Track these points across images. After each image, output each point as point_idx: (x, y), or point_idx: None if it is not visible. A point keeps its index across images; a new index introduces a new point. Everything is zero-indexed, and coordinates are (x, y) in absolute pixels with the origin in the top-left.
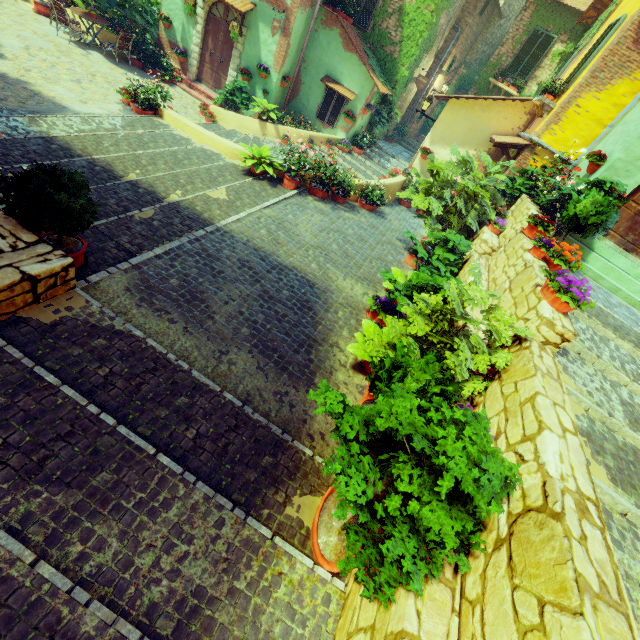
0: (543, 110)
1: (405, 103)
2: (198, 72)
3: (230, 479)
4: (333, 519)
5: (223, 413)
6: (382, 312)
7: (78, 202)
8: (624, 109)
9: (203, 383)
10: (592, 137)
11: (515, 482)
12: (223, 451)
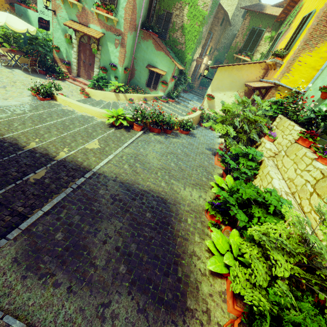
0: (275, 66)
1: (190, 72)
2: (77, 72)
3: None
4: None
5: None
6: (218, 213)
7: None
8: None
9: None
10: (311, 77)
11: None
12: None
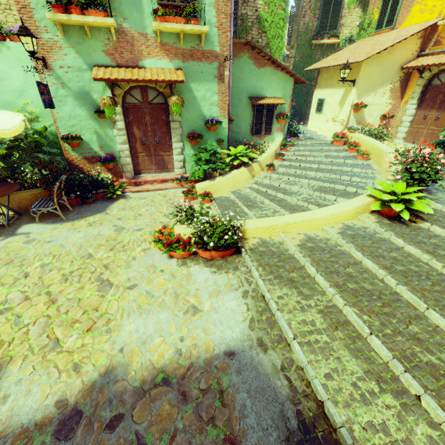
0: None
1: None
2: (132, 166)
3: None
4: None
5: None
6: None
7: None
8: None
9: None
10: None
11: None
12: None
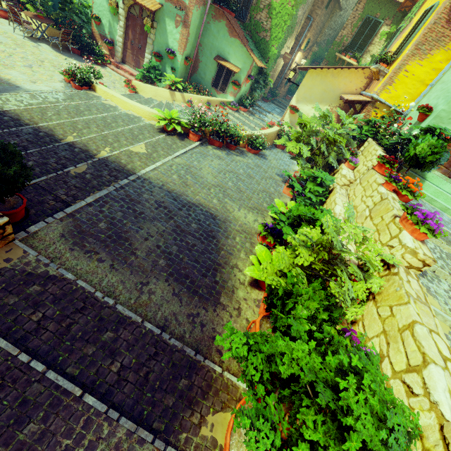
0: (379, 75)
1: (275, 73)
2: (122, 56)
3: (151, 407)
4: (242, 437)
5: (144, 342)
6: (270, 236)
7: (12, 169)
8: (441, 72)
9: (126, 316)
10: (417, 93)
11: (418, 435)
12: (144, 380)
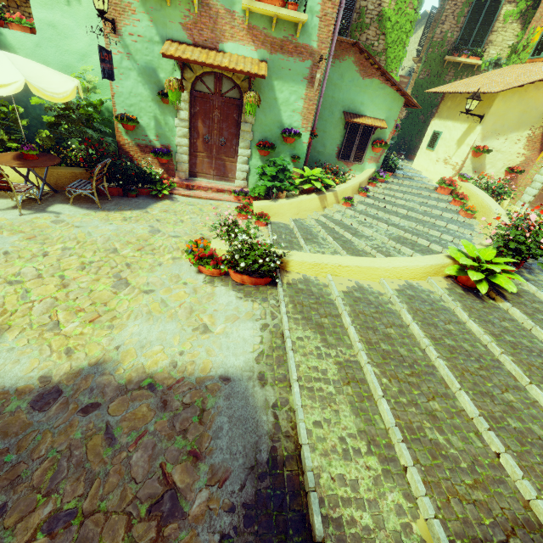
0: None
1: None
2: (188, 166)
3: None
4: None
5: None
6: None
7: None
8: None
9: None
10: None
11: None
12: None
